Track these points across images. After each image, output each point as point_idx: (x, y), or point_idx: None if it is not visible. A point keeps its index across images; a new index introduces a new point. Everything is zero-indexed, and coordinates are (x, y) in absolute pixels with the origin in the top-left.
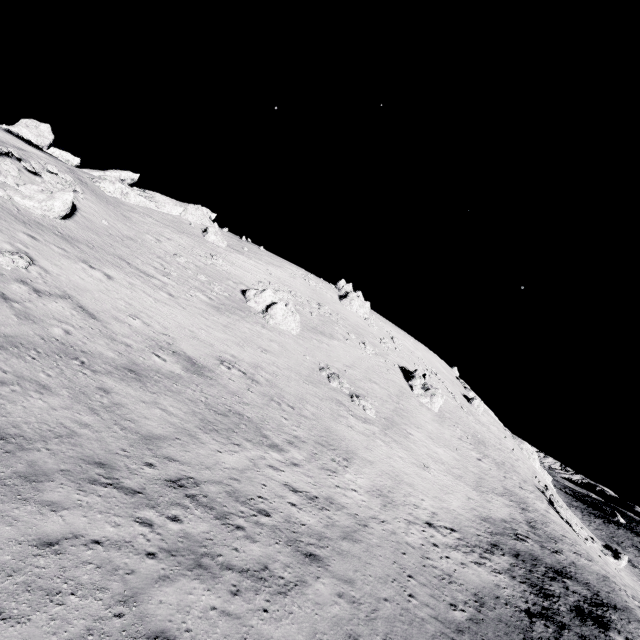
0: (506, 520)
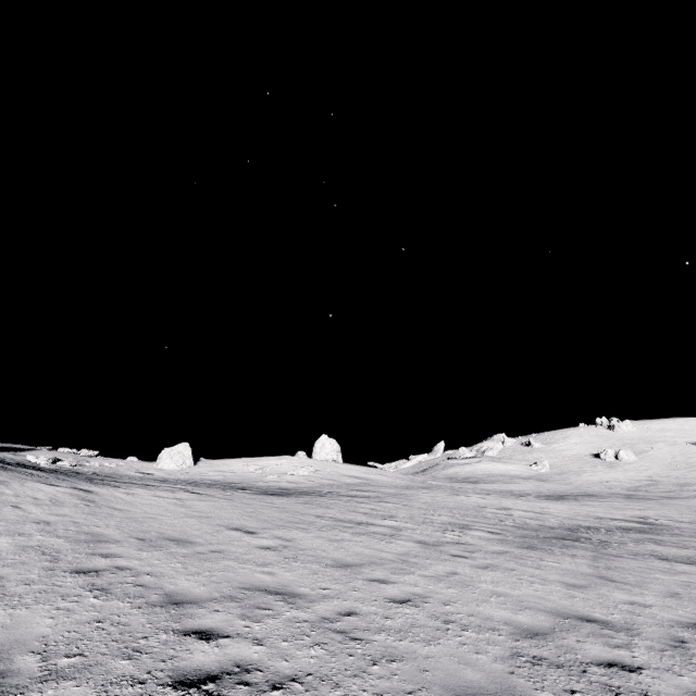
0: None
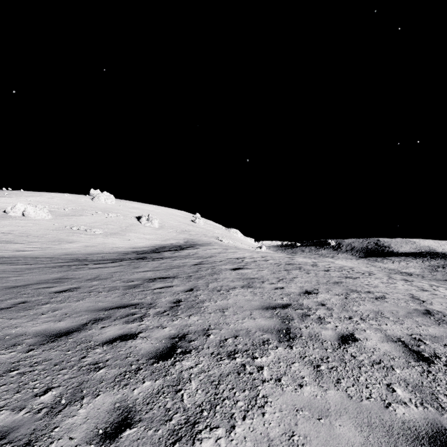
0: (172, 243)
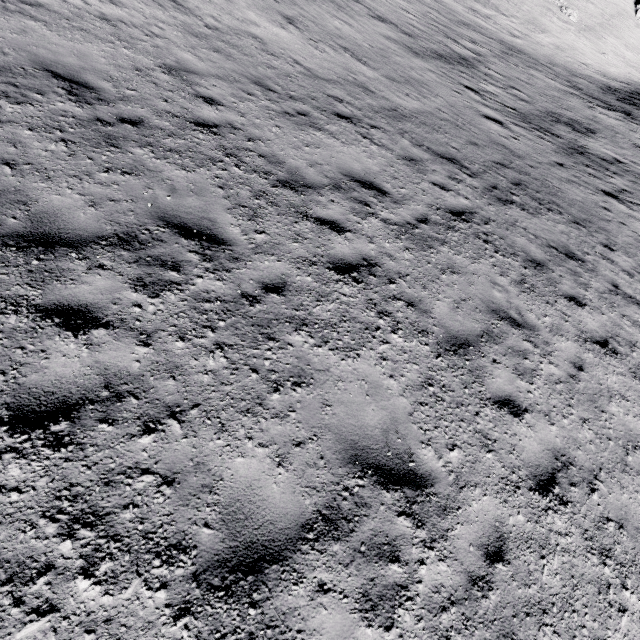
0: None
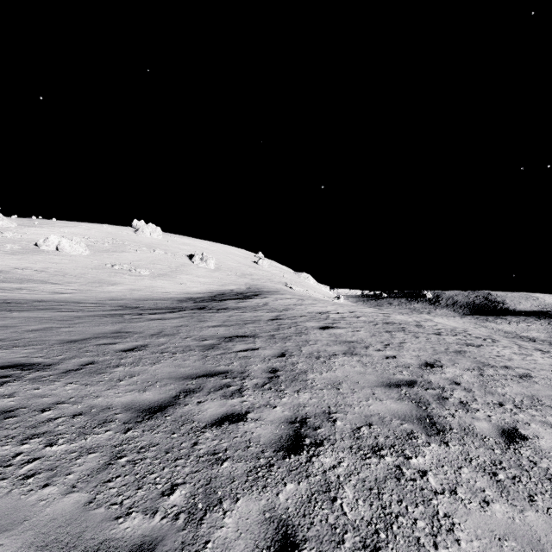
0: (231, 289)
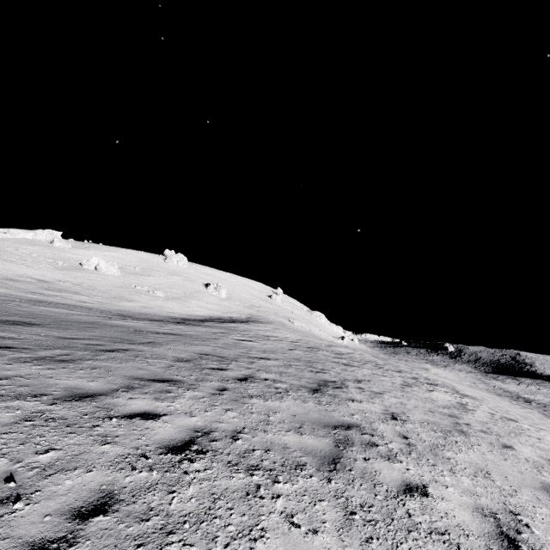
0: (232, 317)
